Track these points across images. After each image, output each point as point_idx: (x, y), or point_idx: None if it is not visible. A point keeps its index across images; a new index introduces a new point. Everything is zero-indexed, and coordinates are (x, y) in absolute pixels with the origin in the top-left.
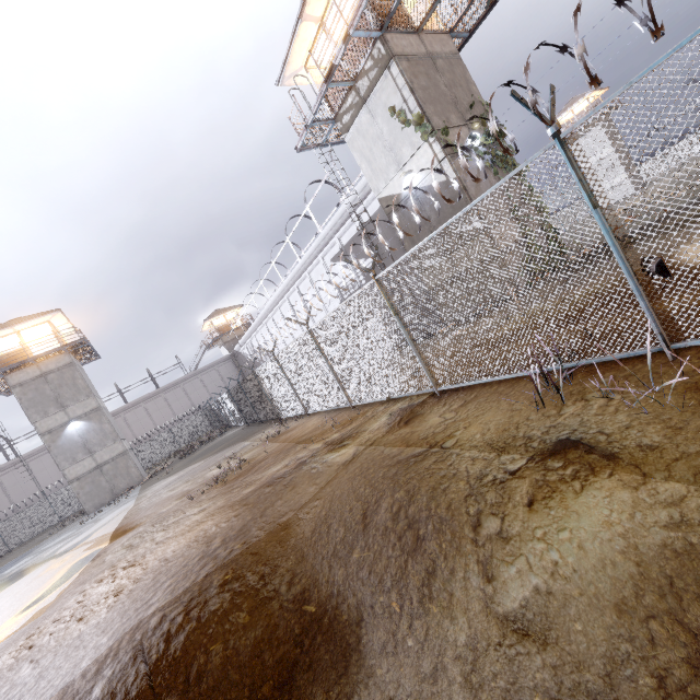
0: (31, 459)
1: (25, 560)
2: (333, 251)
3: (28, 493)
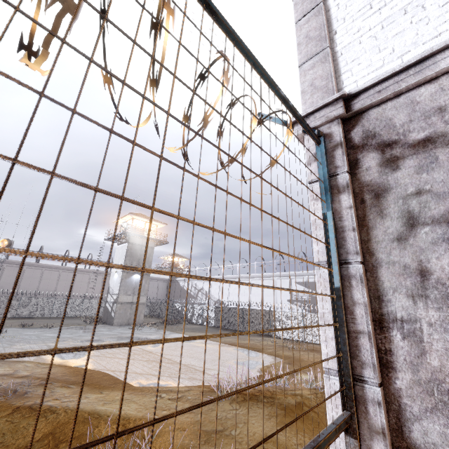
0: (47, 269)
1: (112, 332)
2: (299, 279)
3: (30, 287)
